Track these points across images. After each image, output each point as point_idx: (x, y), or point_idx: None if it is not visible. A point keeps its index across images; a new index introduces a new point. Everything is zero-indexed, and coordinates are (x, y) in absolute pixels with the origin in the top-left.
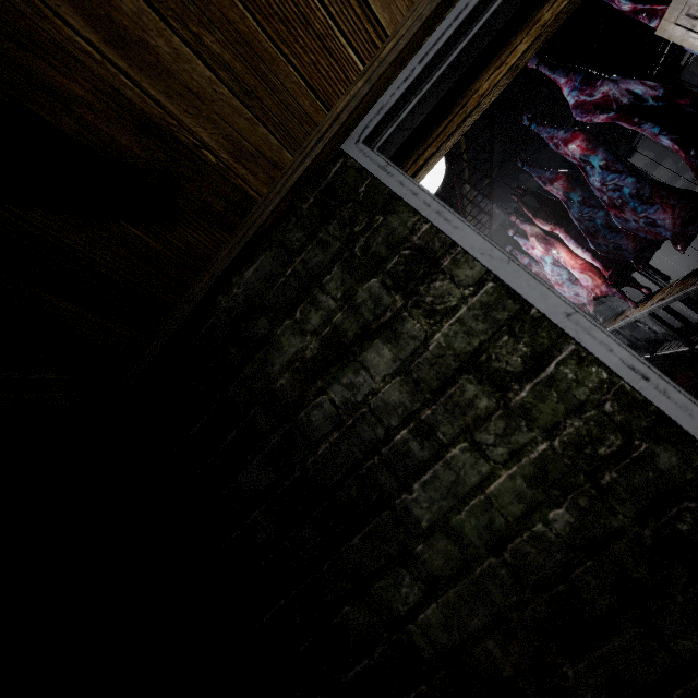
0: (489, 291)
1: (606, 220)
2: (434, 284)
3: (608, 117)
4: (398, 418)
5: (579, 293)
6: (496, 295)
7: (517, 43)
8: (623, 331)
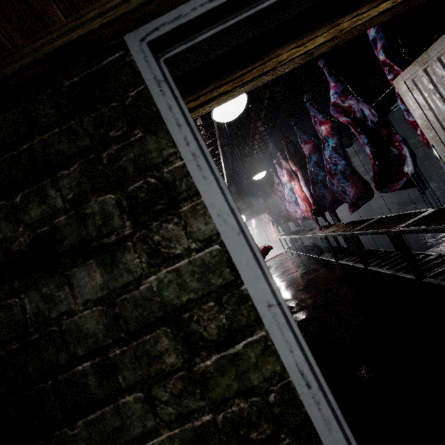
0: (213, 252)
1: (324, 178)
2: (167, 224)
3: (347, 119)
4: (86, 348)
5: (297, 211)
6: (218, 258)
7: (319, 33)
8: (310, 239)
